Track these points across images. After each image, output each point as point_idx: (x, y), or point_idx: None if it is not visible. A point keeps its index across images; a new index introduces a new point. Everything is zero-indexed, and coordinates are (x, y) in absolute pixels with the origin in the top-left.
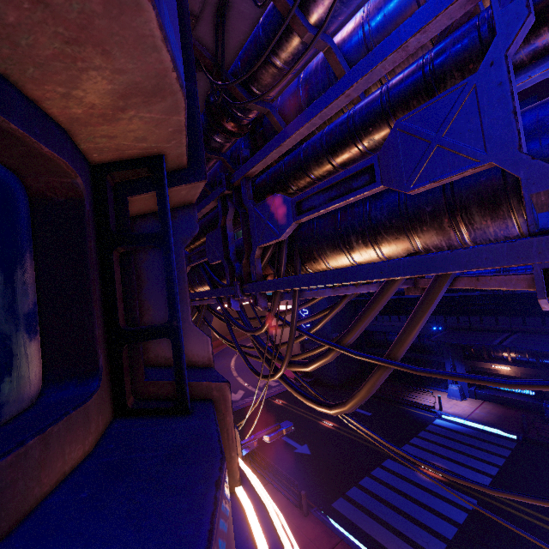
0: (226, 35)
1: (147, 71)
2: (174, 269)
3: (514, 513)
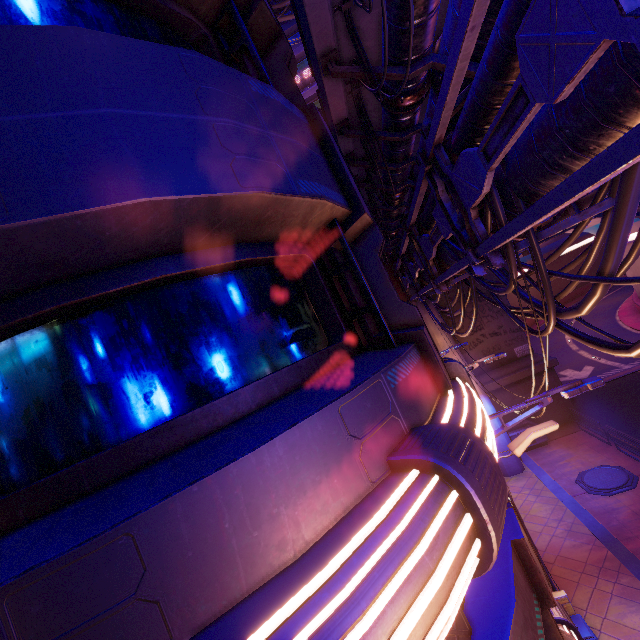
0: (365, 32)
1: (305, 207)
2: (361, 276)
3: None
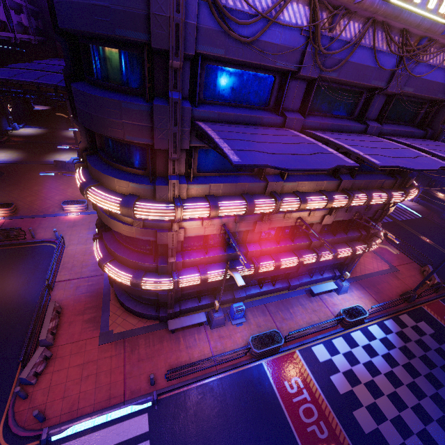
0: None
1: None
2: None
3: (403, 226)
